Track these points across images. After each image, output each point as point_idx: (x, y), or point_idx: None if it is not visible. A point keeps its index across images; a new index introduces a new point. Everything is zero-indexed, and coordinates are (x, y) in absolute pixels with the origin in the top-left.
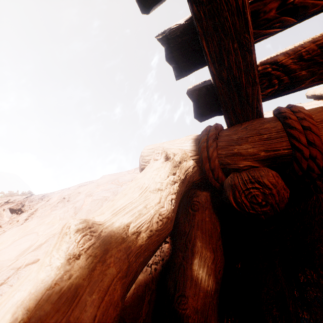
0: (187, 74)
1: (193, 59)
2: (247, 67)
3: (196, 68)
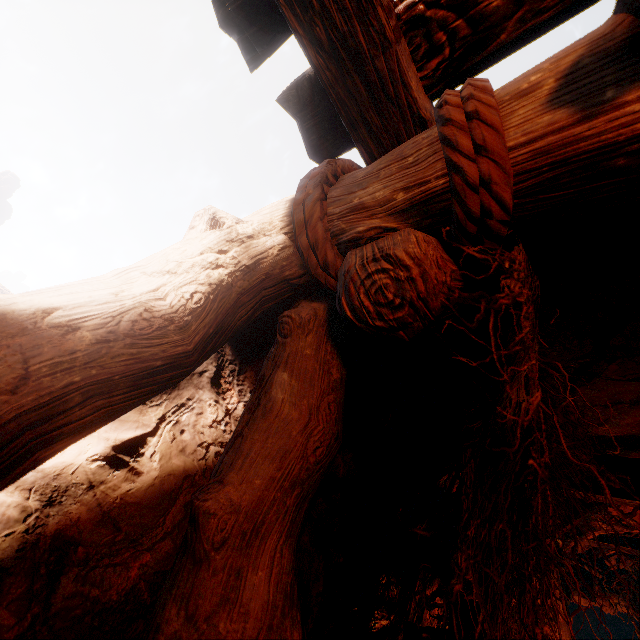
0: (267, 54)
1: (266, 14)
2: (359, 3)
3: (280, 37)
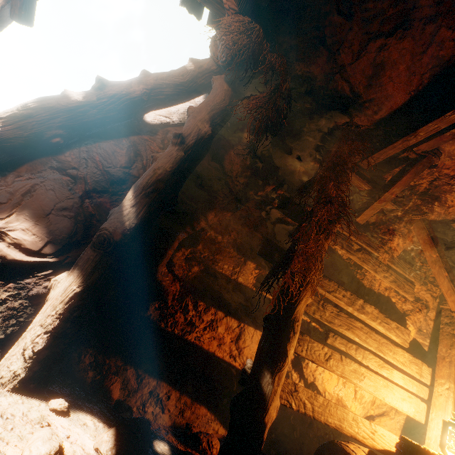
0: (200, 14)
1: (196, 3)
2: None
3: (201, 7)
